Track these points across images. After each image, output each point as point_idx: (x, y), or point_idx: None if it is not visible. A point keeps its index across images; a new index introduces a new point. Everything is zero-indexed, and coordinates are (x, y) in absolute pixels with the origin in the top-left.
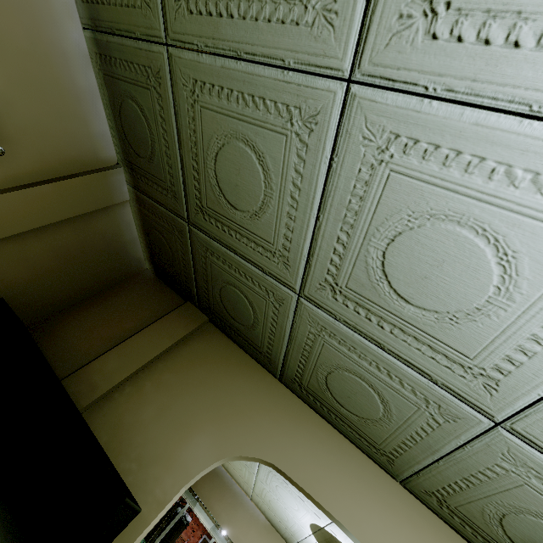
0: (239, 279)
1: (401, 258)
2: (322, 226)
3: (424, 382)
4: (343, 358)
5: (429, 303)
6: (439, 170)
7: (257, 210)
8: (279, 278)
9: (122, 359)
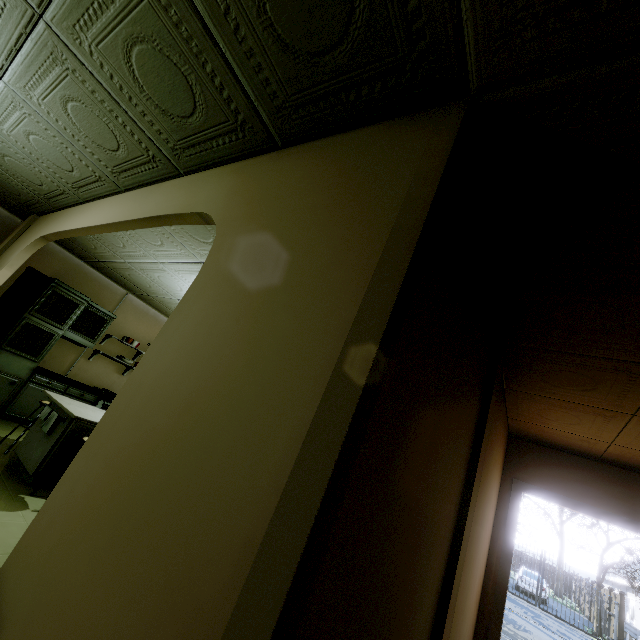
0: None
1: None
2: None
3: None
4: None
5: None
6: None
7: None
8: None
9: None
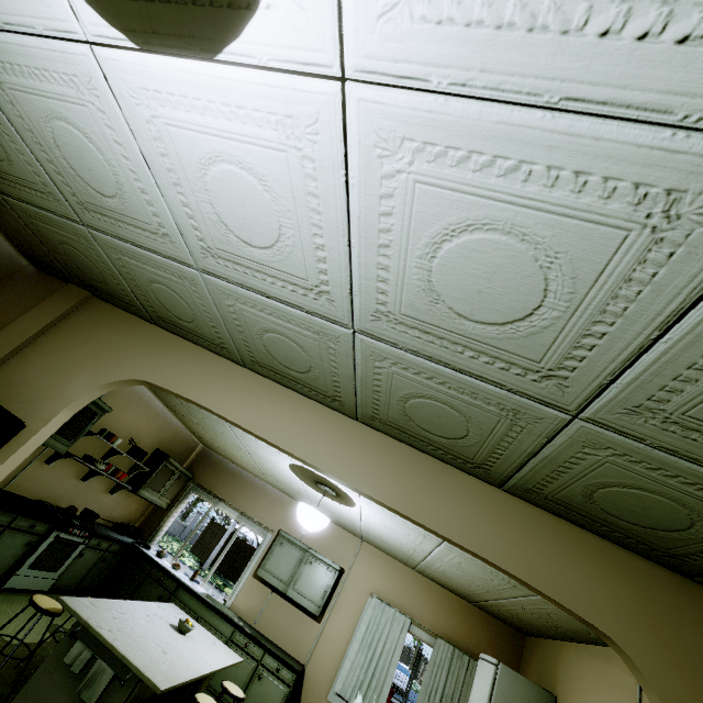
0: (60, 234)
1: (72, 160)
2: (35, 153)
3: (166, 261)
4: (142, 271)
5: (108, 191)
6: (19, 81)
7: (6, 156)
8: (67, 217)
9: (4, 341)
